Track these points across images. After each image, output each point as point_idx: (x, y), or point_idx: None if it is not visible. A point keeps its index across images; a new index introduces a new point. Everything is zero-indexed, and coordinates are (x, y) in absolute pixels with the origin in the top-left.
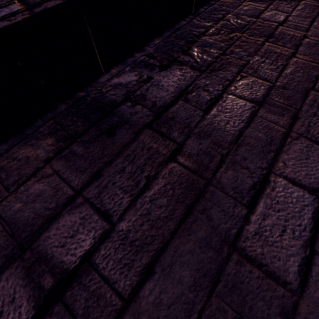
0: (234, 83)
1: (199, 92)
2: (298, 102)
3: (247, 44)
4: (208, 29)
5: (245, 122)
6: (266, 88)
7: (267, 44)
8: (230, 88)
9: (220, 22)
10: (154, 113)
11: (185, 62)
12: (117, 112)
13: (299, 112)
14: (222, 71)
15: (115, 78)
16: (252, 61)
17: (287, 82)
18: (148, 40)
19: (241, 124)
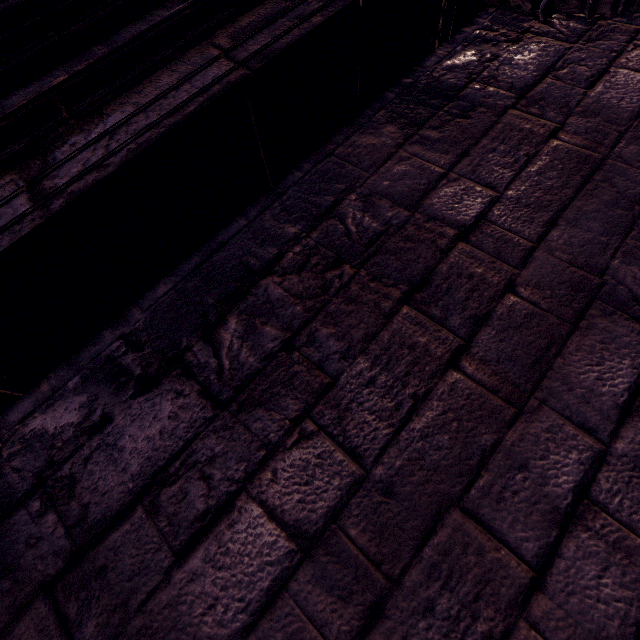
0: (277, 457)
1: (188, 482)
2: (403, 551)
3: (356, 309)
4: (285, 247)
5: (252, 612)
6: (345, 485)
7: (404, 312)
8: (261, 475)
9: (321, 221)
10: (73, 546)
11: (197, 367)
12: (4, 533)
13: (393, 591)
14: (264, 409)
15: (39, 413)
16: (346, 376)
17: (402, 467)
18: (141, 291)
19: (241, 616)
